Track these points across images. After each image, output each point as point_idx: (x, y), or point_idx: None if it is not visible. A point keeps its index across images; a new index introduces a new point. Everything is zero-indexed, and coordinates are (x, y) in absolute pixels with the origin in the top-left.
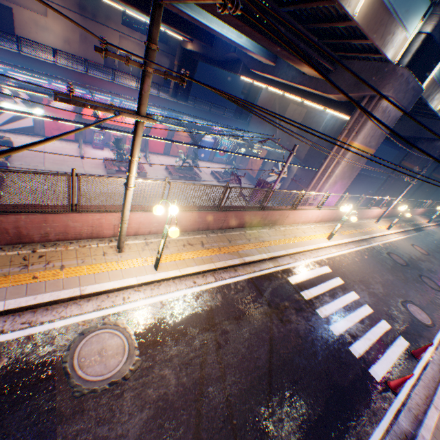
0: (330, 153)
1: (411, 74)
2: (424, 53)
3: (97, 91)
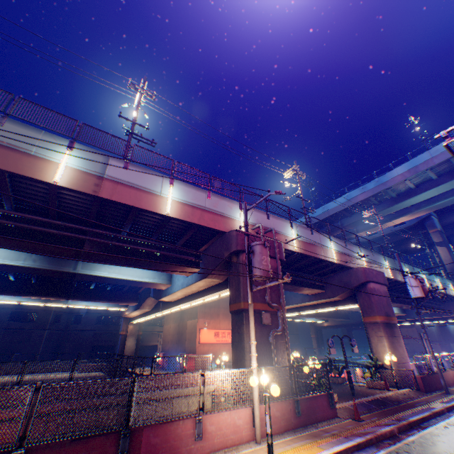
0: None
1: None
2: None
3: None
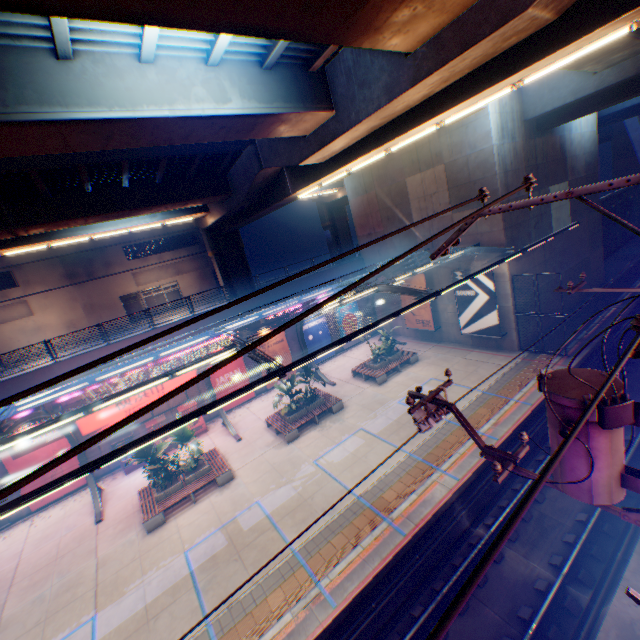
0: None
1: None
2: None
3: (60, 383)
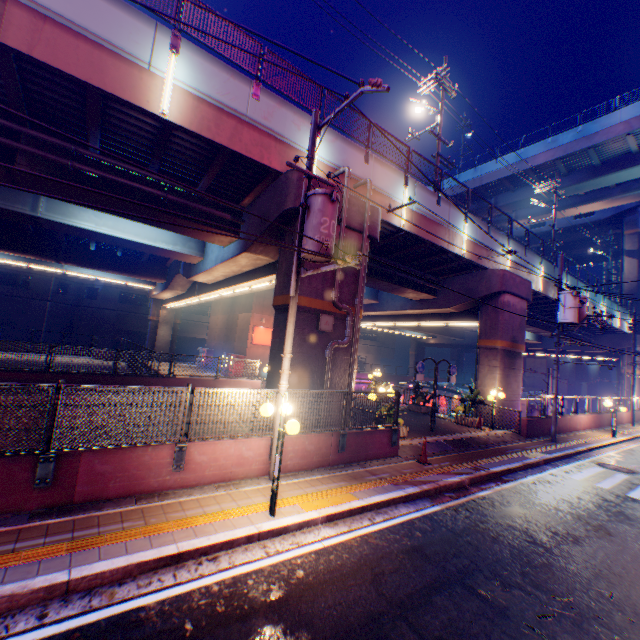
0: (622, 379)
1: (639, 335)
2: (638, 326)
3: None
